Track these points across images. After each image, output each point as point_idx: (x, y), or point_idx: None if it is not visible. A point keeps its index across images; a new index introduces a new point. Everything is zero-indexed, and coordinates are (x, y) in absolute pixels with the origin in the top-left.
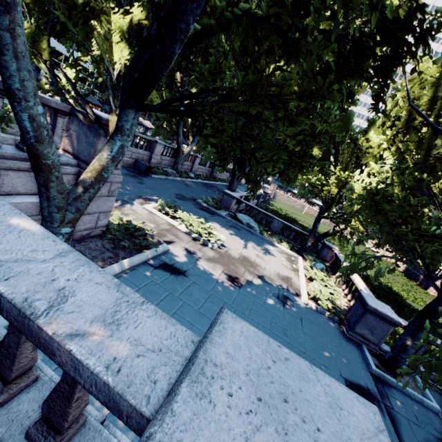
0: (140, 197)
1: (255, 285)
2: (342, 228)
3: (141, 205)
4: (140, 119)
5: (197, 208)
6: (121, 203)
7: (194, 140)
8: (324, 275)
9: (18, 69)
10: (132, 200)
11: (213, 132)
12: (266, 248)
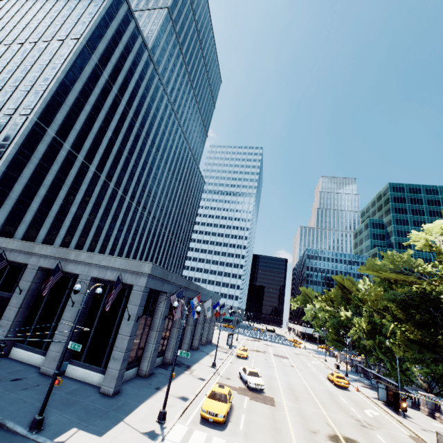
0: None
1: None
2: None
3: None
4: None
5: None
6: None
7: None
8: None
9: (367, 361)
10: None
11: None
12: None
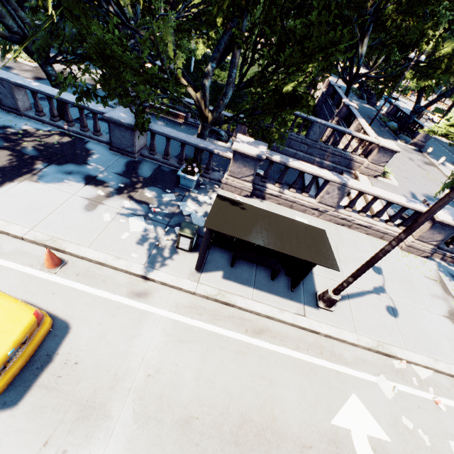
0: None
1: None
2: None
3: None
4: None
5: None
6: None
7: None
8: None
9: None
10: None
11: None
12: None
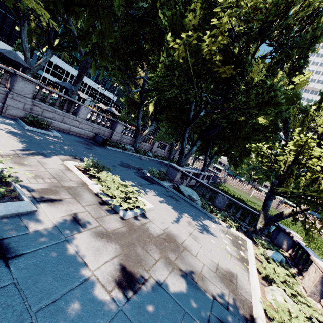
0: (71, 156)
1: (167, 292)
2: (302, 208)
3: (62, 161)
4: (112, 109)
5: (138, 175)
6: (33, 155)
7: (152, 124)
8: (285, 273)
9: None
10: (55, 156)
11: (166, 117)
12: (205, 224)
